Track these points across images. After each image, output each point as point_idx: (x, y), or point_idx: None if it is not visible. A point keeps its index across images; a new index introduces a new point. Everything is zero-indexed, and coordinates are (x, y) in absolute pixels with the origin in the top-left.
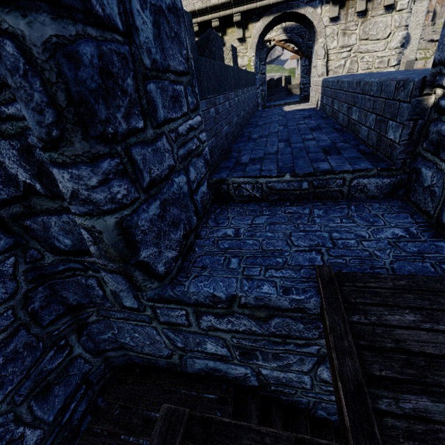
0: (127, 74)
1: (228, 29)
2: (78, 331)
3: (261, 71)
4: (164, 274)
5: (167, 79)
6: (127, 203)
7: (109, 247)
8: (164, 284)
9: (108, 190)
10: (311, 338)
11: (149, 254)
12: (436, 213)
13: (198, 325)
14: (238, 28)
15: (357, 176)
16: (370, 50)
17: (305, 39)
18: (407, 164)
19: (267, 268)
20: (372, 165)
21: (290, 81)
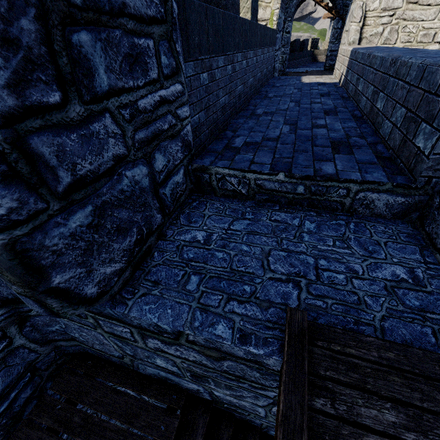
0: (20, 11)
1: None
2: (19, 323)
3: (286, 29)
4: (96, 296)
5: (119, 27)
6: (20, 219)
7: (4, 271)
8: (98, 304)
9: None
10: (268, 386)
11: (69, 278)
12: None
13: (145, 343)
14: None
15: (366, 189)
16: (417, 18)
17: None
18: (431, 184)
19: (229, 298)
20: (387, 176)
21: (317, 45)
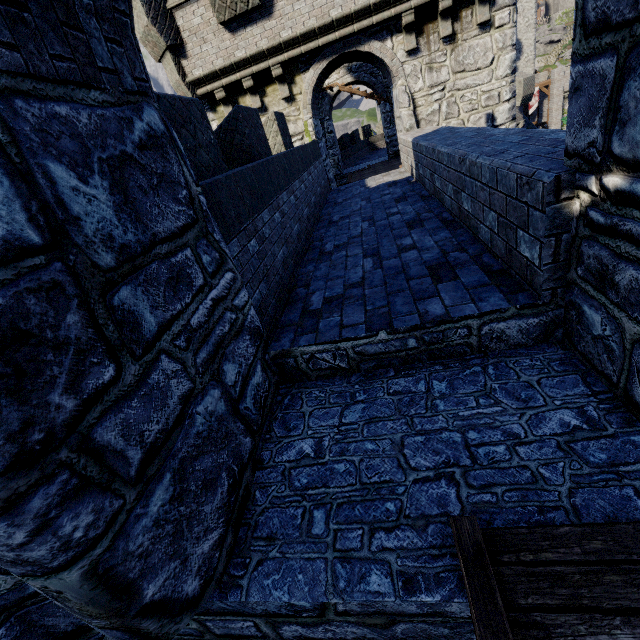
0: (64, 310)
1: (267, 88)
2: None
3: (327, 130)
4: (200, 591)
5: (154, 259)
6: (99, 533)
7: (83, 606)
8: (204, 602)
9: (54, 536)
10: None
11: (163, 582)
12: (621, 383)
13: (279, 635)
14: (281, 84)
15: (488, 321)
16: (471, 84)
17: (379, 77)
18: (558, 295)
19: (372, 530)
20: (506, 299)
21: (370, 132)
